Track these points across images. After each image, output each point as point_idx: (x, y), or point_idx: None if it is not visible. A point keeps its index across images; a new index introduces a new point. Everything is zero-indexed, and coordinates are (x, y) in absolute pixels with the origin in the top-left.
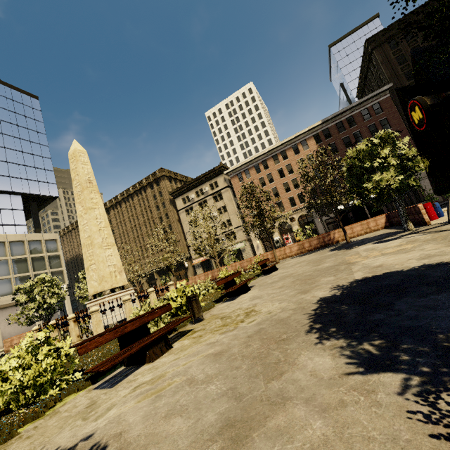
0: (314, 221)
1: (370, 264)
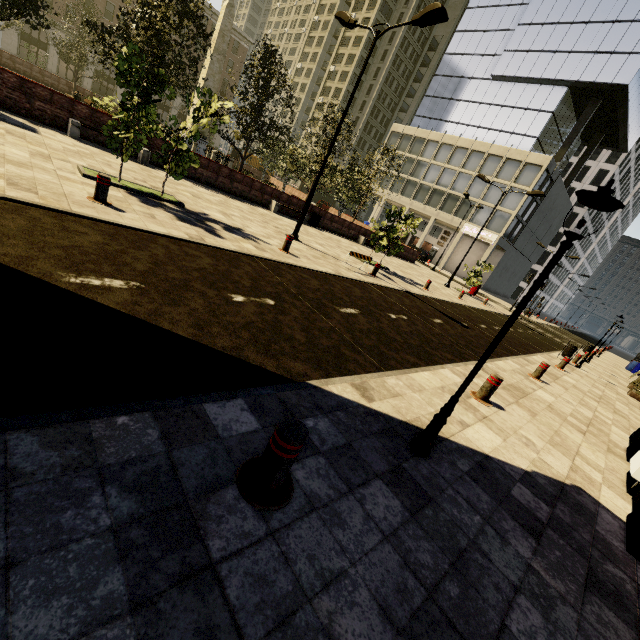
0: None
1: None
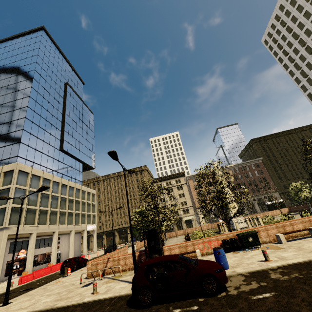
0: None
1: None
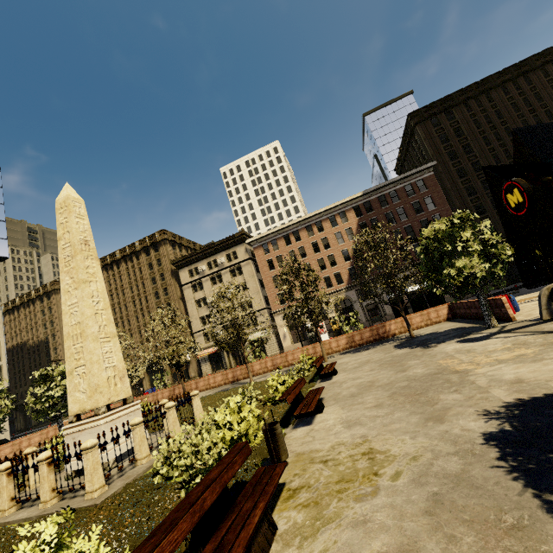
0: (353, 306)
1: (499, 377)
